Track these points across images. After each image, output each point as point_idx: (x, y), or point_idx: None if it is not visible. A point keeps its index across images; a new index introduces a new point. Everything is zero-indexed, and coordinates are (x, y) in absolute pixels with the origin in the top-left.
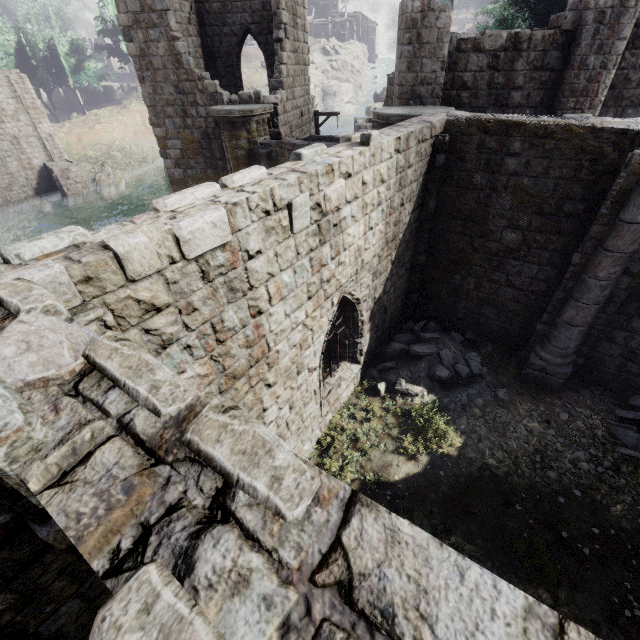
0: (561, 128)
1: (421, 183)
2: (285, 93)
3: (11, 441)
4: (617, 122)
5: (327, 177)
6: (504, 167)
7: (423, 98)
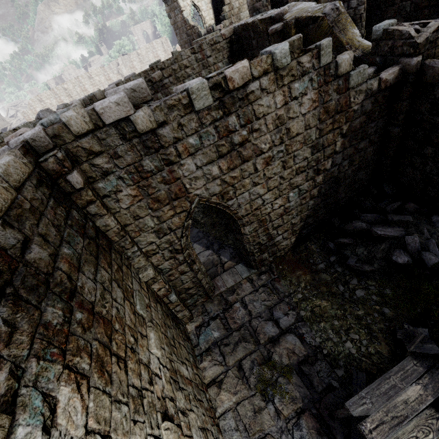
0: (256, 22)
1: (228, 62)
2: (228, 21)
3: (65, 105)
4: (277, 11)
5: (152, 71)
6: (253, 46)
7: (259, 9)
